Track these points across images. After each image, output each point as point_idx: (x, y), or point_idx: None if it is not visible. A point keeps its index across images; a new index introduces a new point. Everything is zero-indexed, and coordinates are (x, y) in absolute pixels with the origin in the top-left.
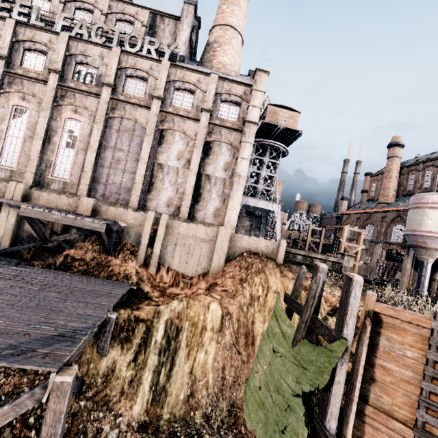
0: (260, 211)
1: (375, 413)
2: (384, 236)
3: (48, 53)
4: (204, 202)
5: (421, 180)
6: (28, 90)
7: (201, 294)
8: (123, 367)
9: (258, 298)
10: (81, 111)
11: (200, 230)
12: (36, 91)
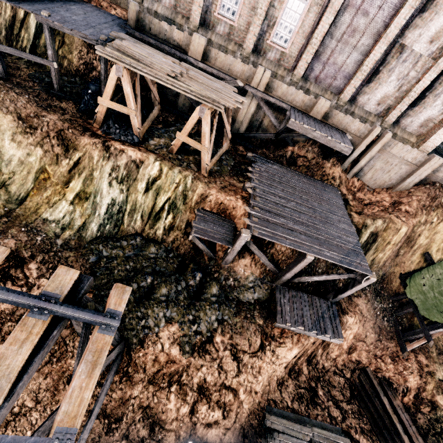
0: None
1: None
2: None
3: None
4: (420, 108)
5: None
6: None
7: (386, 209)
8: None
9: (429, 224)
10: None
11: (411, 153)
12: None
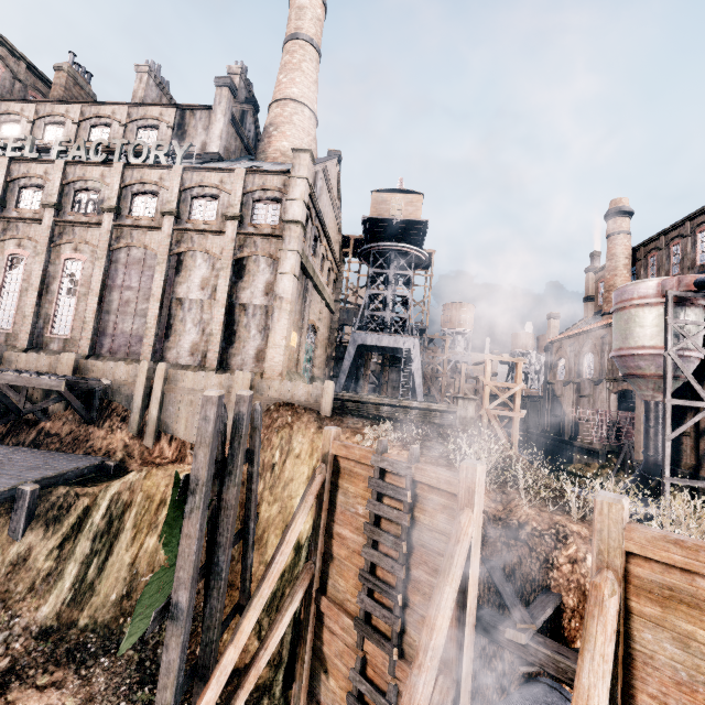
0: (402, 353)
1: (328, 607)
2: (610, 369)
3: (44, 186)
4: (240, 343)
5: (667, 264)
6: (24, 234)
7: None
8: (41, 556)
9: (272, 467)
10: (83, 248)
11: (211, 379)
12: (32, 233)
